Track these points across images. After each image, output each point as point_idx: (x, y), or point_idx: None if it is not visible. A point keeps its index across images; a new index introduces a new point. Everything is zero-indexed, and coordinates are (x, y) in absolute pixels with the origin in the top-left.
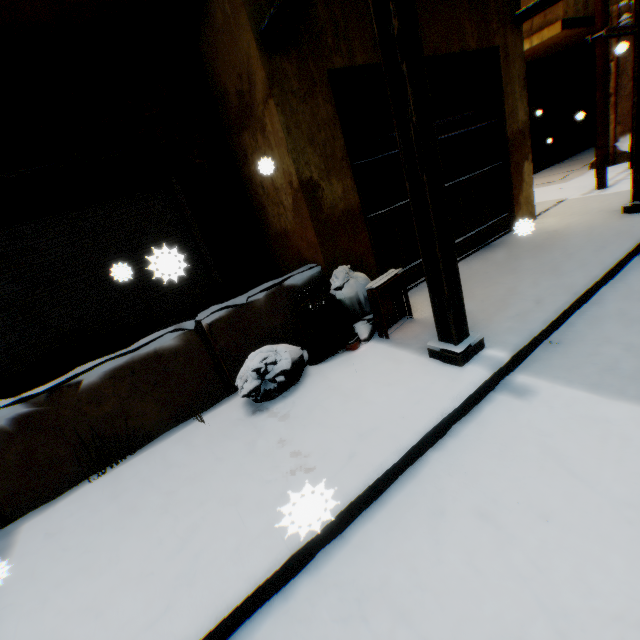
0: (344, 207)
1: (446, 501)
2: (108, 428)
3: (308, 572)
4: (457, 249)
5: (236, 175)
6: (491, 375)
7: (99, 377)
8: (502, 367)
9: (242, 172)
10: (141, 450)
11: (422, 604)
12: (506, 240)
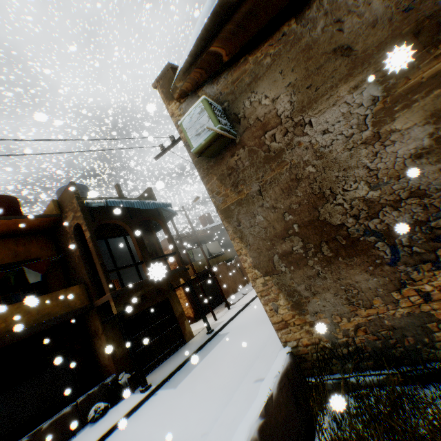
0: (123, 354)
1: (132, 417)
2: None
3: (104, 440)
4: (165, 355)
5: (91, 348)
6: (150, 391)
7: (48, 424)
8: (154, 389)
9: (93, 347)
10: None
11: (122, 430)
12: (182, 347)
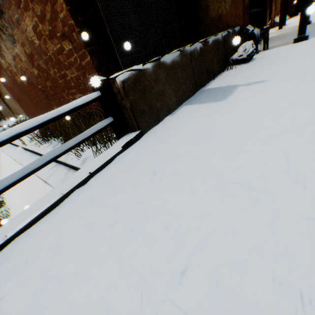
0: (246, 3)
1: None
2: (210, 66)
3: None
4: None
5: None
6: None
7: (211, 42)
8: None
9: None
10: (216, 77)
11: None
12: None
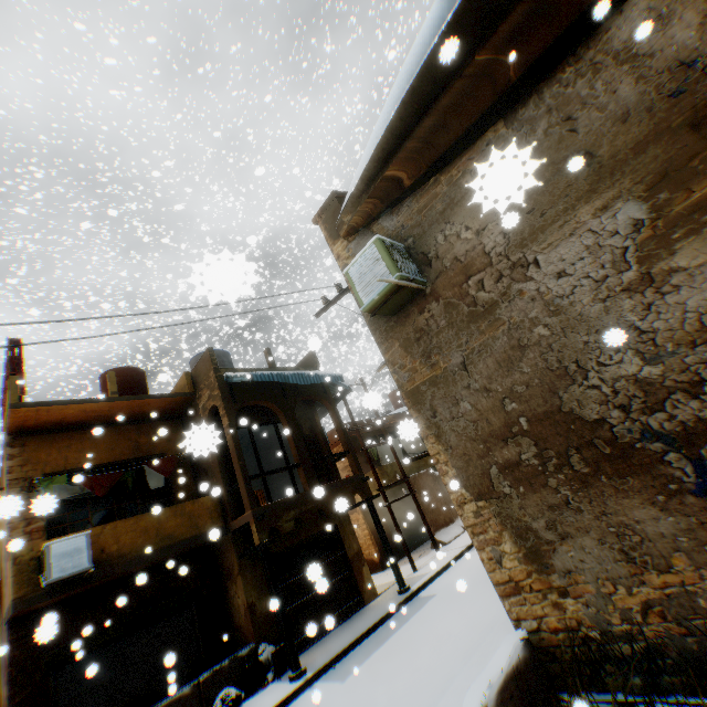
0: (266, 610)
1: None
2: None
3: None
4: None
5: (221, 595)
6: (304, 680)
7: None
8: (310, 677)
9: (225, 594)
10: None
11: None
12: (357, 612)
